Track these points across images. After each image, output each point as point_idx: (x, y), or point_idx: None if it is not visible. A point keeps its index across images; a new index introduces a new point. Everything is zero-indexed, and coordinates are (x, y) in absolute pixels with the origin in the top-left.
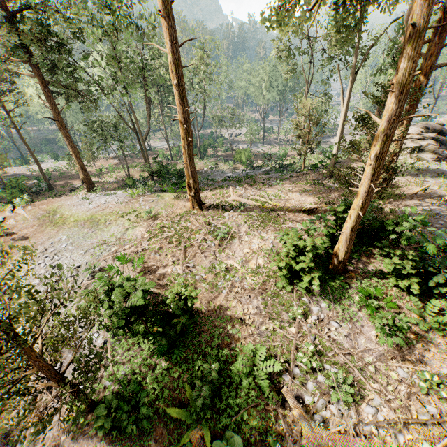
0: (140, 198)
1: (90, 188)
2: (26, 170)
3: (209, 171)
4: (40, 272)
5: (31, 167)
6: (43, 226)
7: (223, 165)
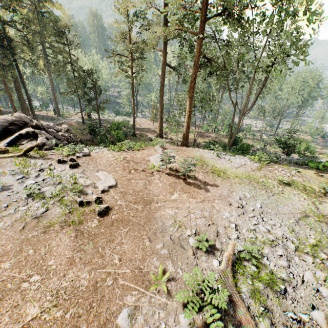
0: (275, 167)
1: (185, 143)
2: (102, 117)
3: (260, 150)
4: (269, 238)
5: (105, 116)
6: (209, 175)
7: (270, 148)
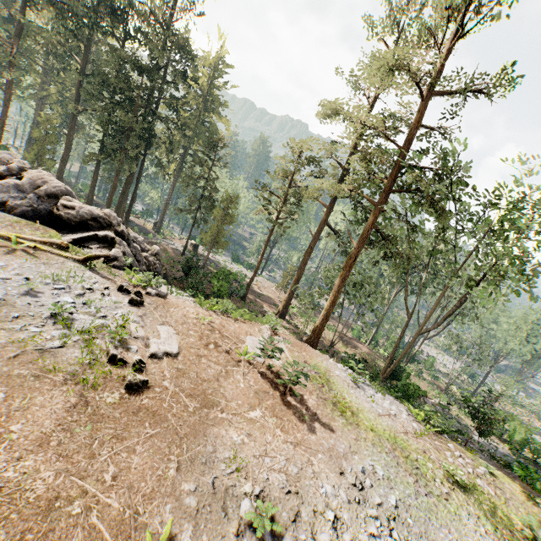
0: (450, 445)
1: (313, 341)
2: (213, 257)
3: (439, 408)
4: None
5: (216, 256)
6: (326, 405)
7: (458, 412)
